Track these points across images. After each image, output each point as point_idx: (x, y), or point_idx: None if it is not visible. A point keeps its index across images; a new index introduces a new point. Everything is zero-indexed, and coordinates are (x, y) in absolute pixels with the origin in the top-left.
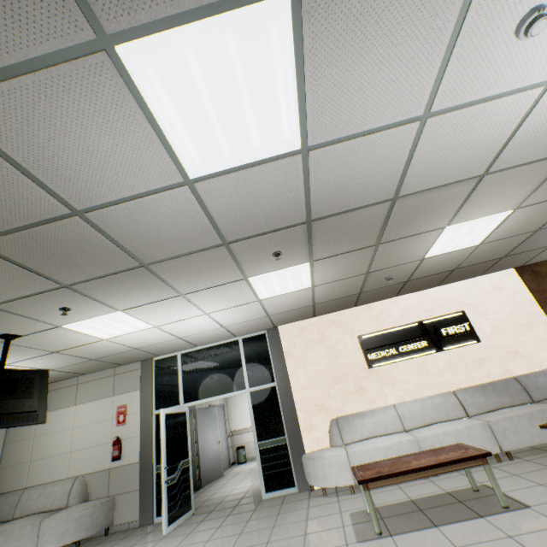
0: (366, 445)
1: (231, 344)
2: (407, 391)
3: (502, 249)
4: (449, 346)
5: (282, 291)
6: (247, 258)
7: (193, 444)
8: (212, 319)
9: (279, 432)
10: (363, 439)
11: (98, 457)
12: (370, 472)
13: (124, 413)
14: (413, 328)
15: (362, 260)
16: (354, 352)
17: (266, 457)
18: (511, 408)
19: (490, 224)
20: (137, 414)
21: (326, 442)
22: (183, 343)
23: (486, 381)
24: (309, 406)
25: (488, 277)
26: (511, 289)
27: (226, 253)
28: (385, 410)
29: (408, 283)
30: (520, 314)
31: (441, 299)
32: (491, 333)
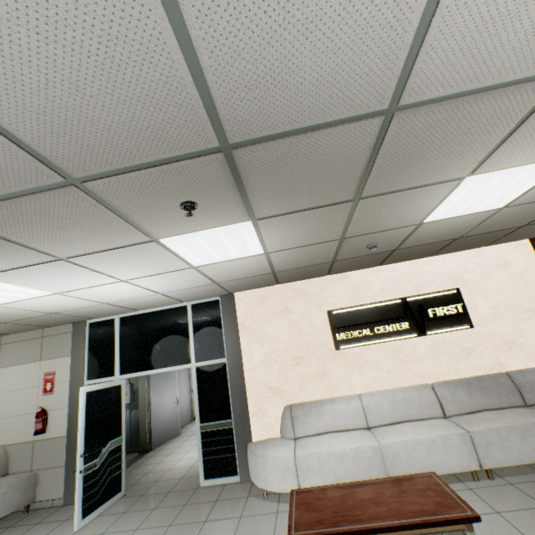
0: (318, 447)
1: (178, 310)
2: (377, 379)
3: (527, 216)
4: (434, 330)
5: (223, 257)
6: (137, 210)
7: (145, 407)
8: (137, 285)
9: (225, 415)
10: (318, 433)
11: (22, 428)
12: (309, 517)
13: (52, 381)
14: (394, 306)
15: (334, 221)
16: (320, 329)
17: (208, 441)
18: (499, 413)
19: (532, 177)
20: (66, 383)
21: (276, 430)
22: (116, 307)
23: (472, 374)
24: (262, 388)
25: (495, 248)
26: (521, 265)
27: (91, 199)
28: (349, 401)
29: (396, 252)
30: (526, 297)
31: (433, 272)
32: (488, 318)
